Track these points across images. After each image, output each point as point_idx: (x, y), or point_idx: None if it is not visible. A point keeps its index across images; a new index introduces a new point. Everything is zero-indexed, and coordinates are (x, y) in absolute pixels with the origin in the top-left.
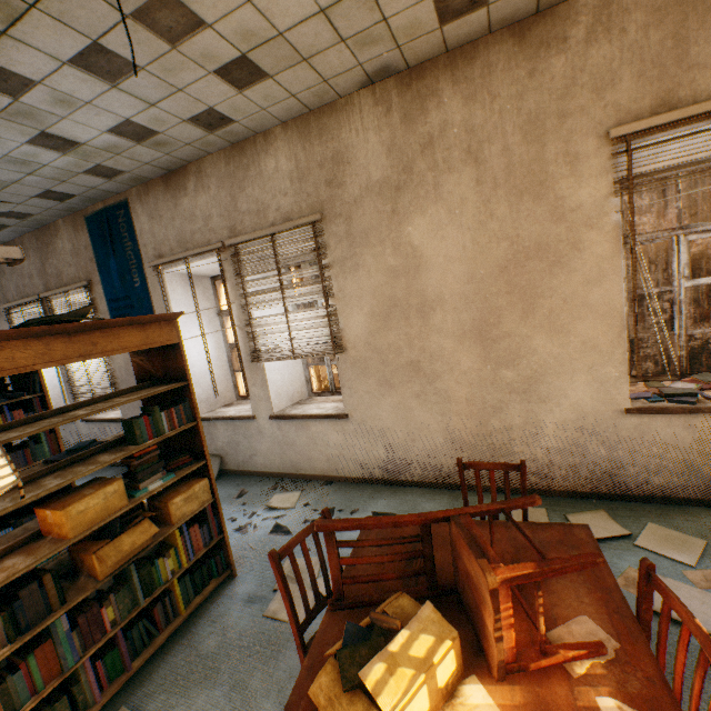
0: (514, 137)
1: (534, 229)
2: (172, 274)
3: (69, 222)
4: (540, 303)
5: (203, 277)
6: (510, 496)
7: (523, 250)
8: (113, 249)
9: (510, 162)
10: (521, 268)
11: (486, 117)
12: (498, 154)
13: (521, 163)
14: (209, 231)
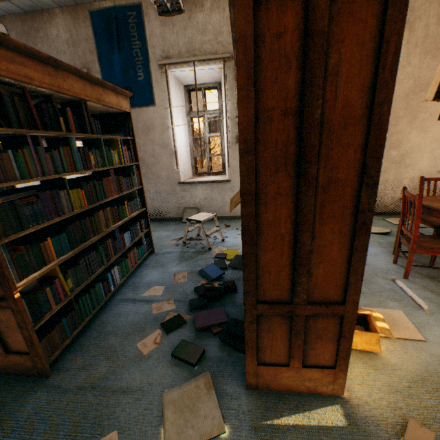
0: (433, 19)
1: (428, 74)
2: (171, 75)
3: (68, 12)
4: (419, 116)
5: (181, 84)
6: (379, 216)
7: (419, 86)
8: (119, 45)
9: (426, 34)
10: (415, 95)
11: (422, 3)
12: (422, 28)
13: (432, 36)
14: (217, 44)
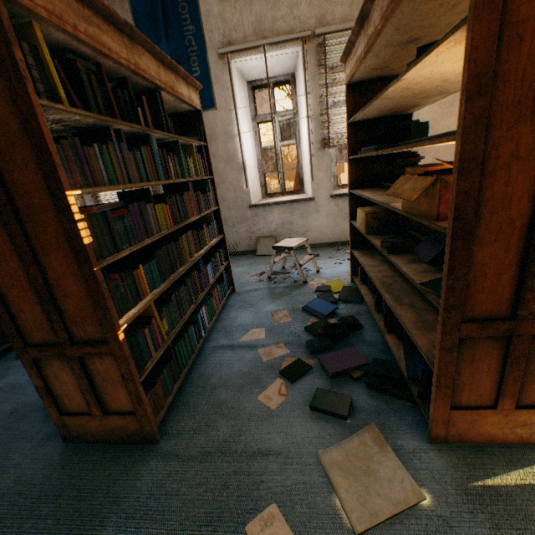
0: None
1: None
2: (234, 67)
3: None
4: None
5: (244, 80)
6: None
7: None
8: (166, 33)
9: None
10: None
11: None
12: None
13: None
14: (293, 20)
